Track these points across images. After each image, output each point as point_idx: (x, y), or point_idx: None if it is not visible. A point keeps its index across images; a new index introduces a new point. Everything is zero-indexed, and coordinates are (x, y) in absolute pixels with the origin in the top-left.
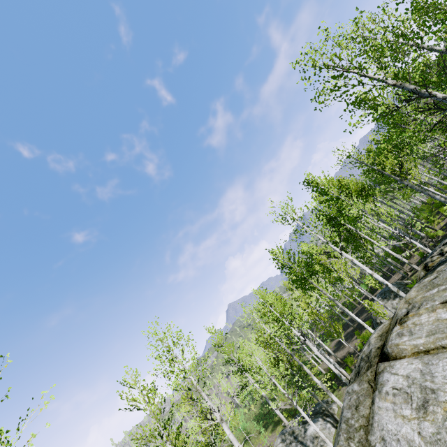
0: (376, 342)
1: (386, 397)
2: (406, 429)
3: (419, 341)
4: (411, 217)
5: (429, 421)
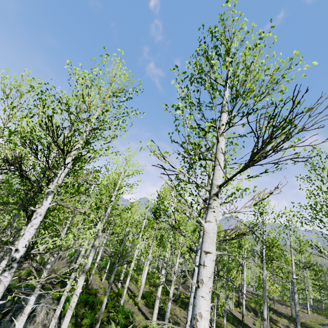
0: None
1: None
2: None
3: None
4: None
5: None
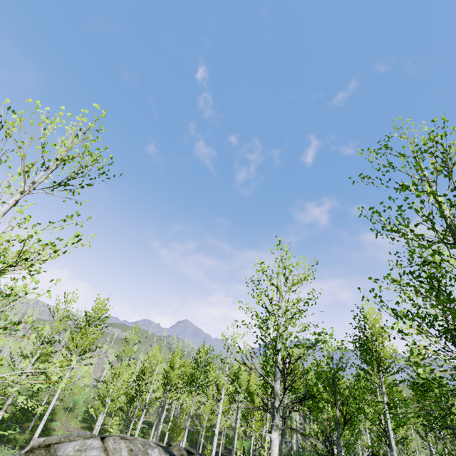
0: (115, 435)
1: (83, 441)
2: (70, 448)
3: (111, 446)
4: (311, 451)
5: (74, 452)
